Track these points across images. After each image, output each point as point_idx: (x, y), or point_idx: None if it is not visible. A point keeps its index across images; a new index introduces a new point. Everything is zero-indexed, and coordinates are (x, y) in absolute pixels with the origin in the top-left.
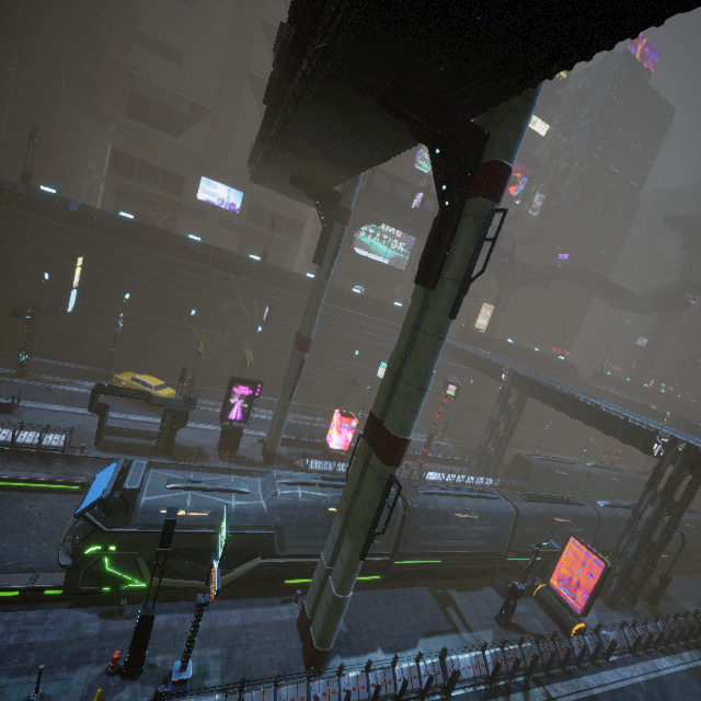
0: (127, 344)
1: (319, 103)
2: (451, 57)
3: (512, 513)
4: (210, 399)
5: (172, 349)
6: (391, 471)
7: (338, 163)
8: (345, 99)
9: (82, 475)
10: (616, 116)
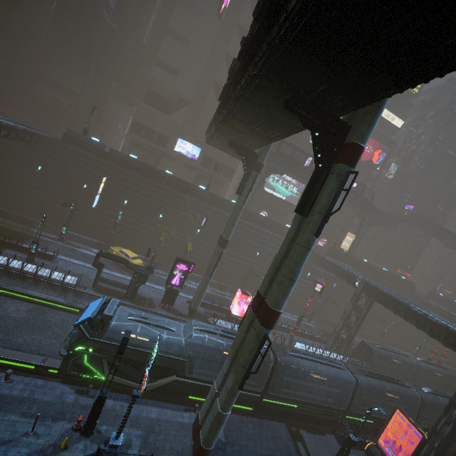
0: (121, 230)
1: (249, 102)
2: (328, 82)
3: (352, 382)
4: (162, 270)
5: (145, 236)
6: (266, 332)
7: (258, 136)
8: (264, 101)
9: (82, 304)
10: (453, 118)
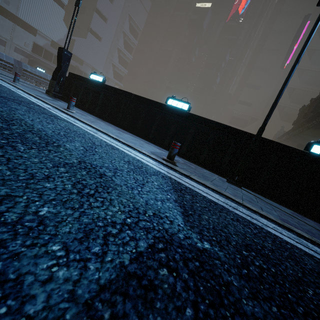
0: None
1: (317, 129)
2: None
3: None
4: None
5: None
6: None
7: None
8: None
9: None
10: None
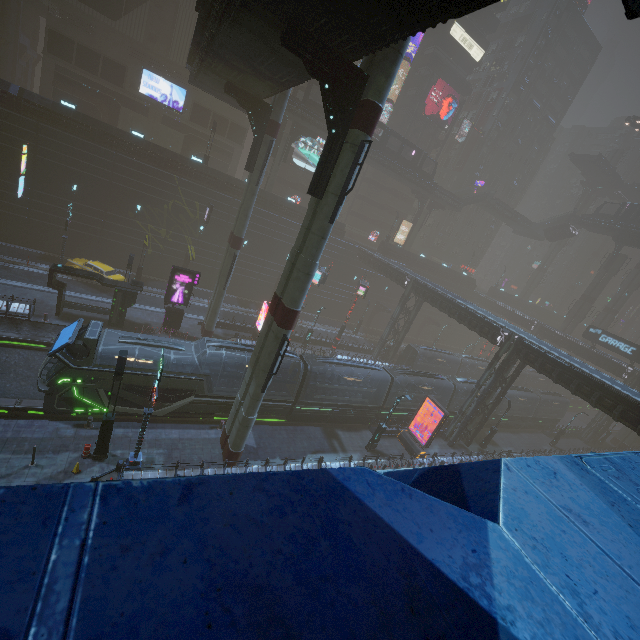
0: (77, 233)
1: (238, 26)
2: (328, 14)
3: (388, 380)
4: (157, 287)
5: (120, 241)
6: (285, 333)
7: (264, 79)
8: (258, 27)
9: (48, 337)
10: (547, 48)
